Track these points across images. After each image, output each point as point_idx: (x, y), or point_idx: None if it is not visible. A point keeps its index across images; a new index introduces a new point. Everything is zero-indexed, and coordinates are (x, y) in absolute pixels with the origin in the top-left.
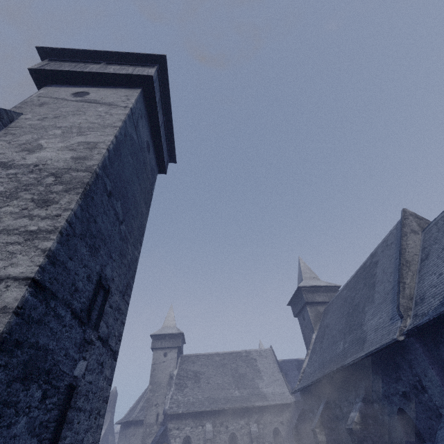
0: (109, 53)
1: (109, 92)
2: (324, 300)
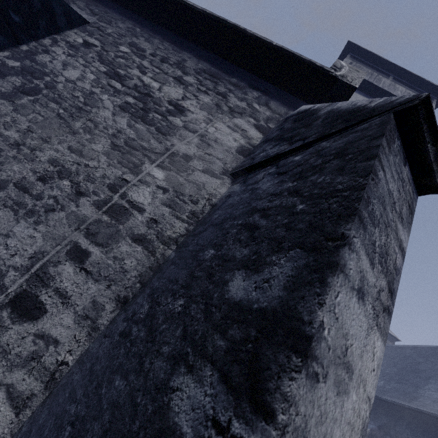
0: (403, 70)
1: None
2: None
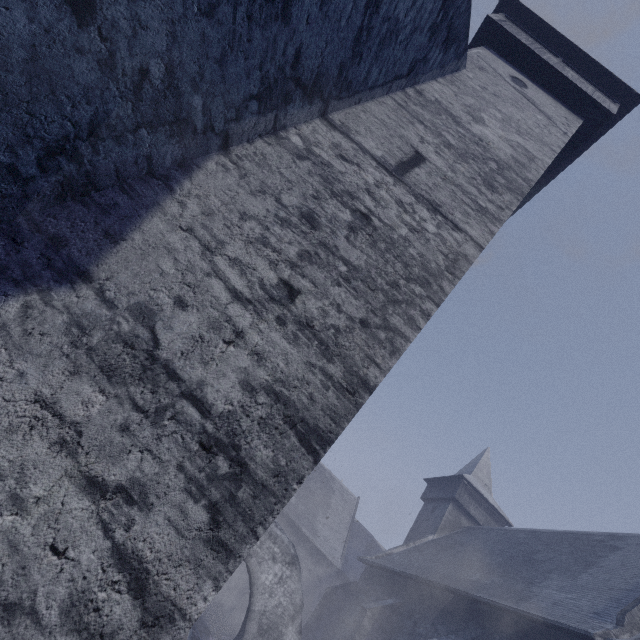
0: (579, 51)
1: (548, 100)
2: (478, 517)
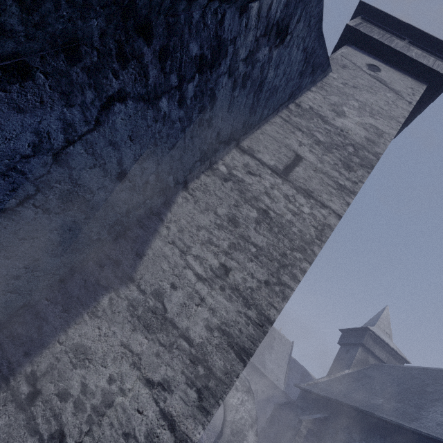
0: (421, 32)
1: (397, 77)
2: (382, 357)
